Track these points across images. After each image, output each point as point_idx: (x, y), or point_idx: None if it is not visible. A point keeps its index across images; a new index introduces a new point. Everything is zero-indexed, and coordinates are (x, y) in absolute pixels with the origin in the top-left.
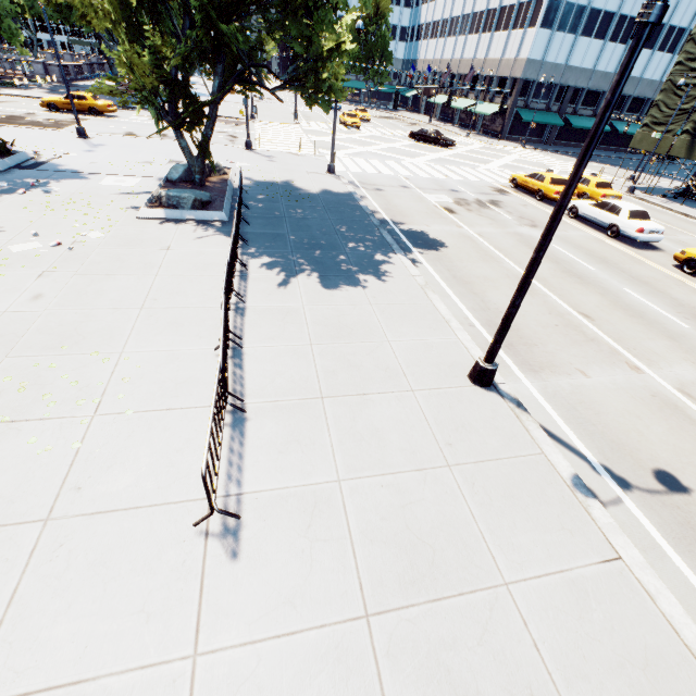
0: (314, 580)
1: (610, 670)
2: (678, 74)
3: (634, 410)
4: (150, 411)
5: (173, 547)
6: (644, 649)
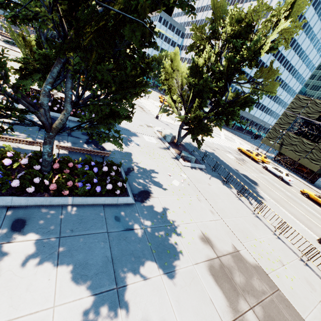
0: None
1: None
2: (276, 126)
3: None
4: (290, 262)
5: None
6: None
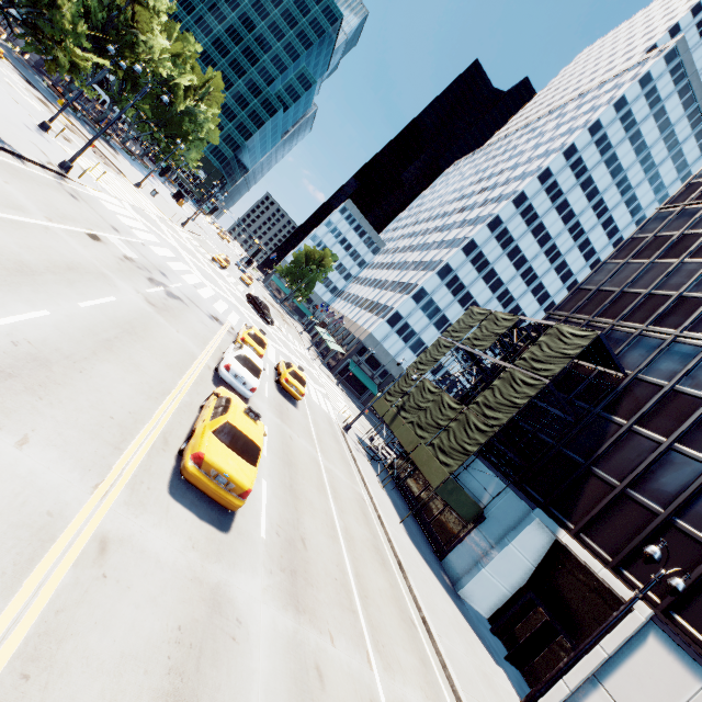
0: None
1: None
2: (412, 368)
3: None
4: None
5: None
6: None
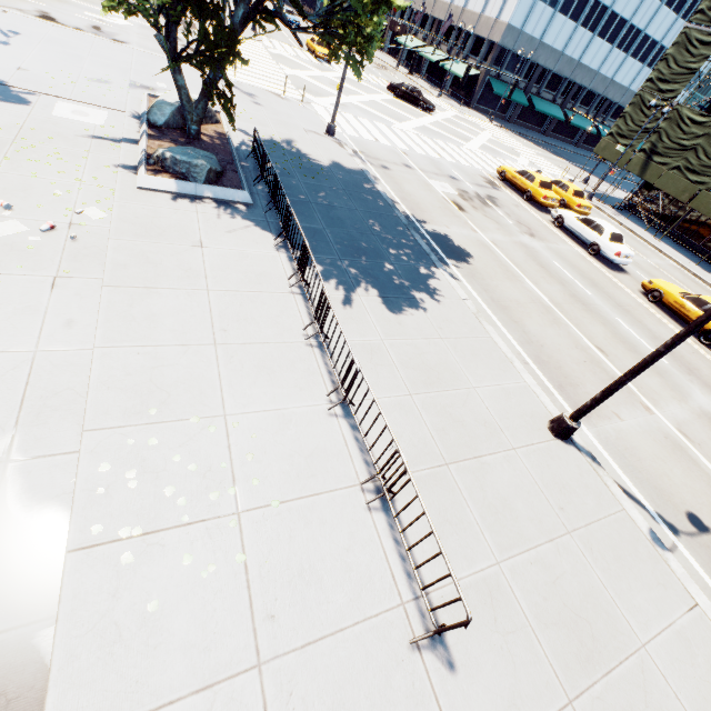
0: (522, 676)
1: None
2: (647, 91)
3: (659, 454)
4: (296, 500)
5: (396, 670)
6: None
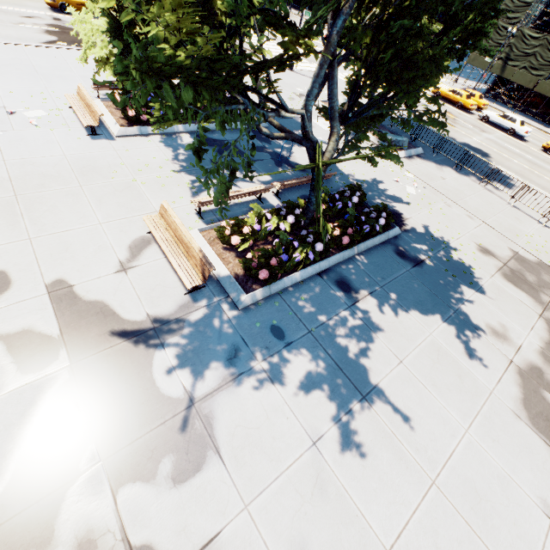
0: None
1: None
2: (499, 19)
3: None
4: None
5: None
6: None
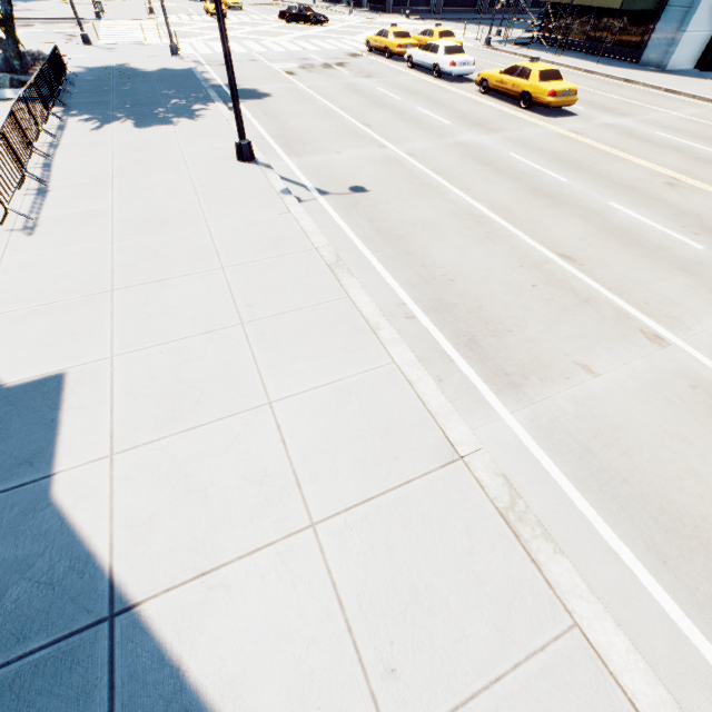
0: (83, 236)
1: (252, 242)
2: None
3: (362, 165)
4: None
5: None
6: (278, 235)
